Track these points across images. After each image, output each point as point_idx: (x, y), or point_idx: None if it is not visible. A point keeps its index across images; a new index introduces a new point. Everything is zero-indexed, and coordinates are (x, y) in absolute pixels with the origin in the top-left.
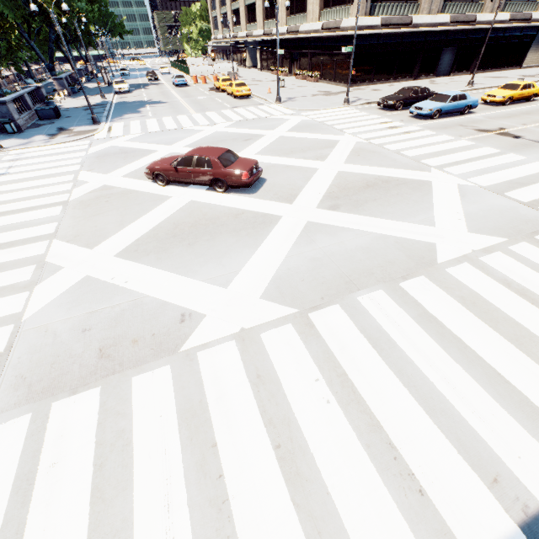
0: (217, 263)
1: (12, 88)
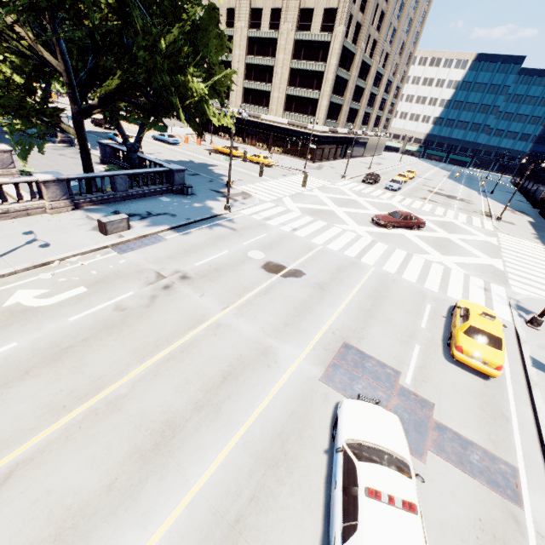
0: (466, 253)
1: None
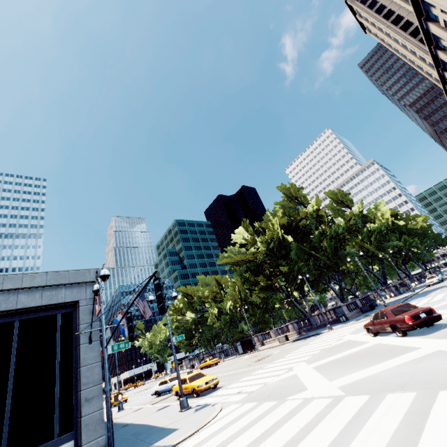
0: (343, 371)
1: None
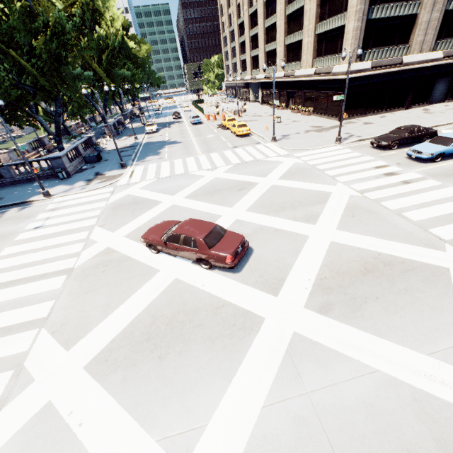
0: (182, 403)
1: (79, 131)
